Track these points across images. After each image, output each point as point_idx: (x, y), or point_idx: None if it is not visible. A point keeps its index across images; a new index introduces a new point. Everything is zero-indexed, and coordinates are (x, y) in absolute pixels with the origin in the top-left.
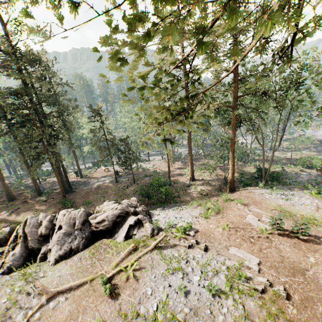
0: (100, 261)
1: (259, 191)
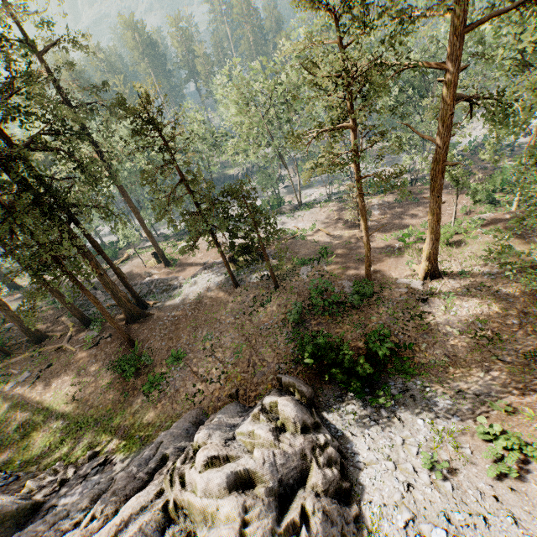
0: None
1: None
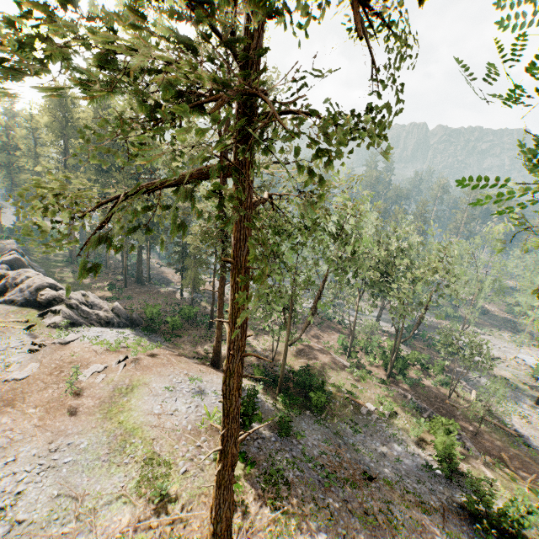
0: (6, 315)
1: (212, 379)
